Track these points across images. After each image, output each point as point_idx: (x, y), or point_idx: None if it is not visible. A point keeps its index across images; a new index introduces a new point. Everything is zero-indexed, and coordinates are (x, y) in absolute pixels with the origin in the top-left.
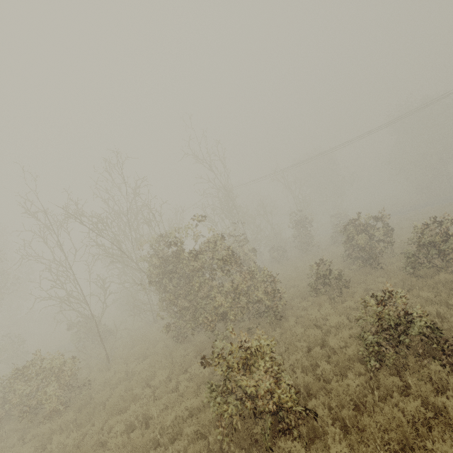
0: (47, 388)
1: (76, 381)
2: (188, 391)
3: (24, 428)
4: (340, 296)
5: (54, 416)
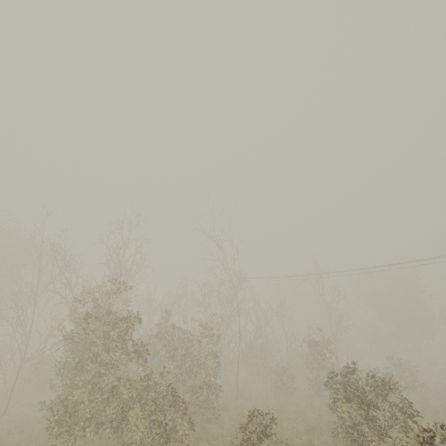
0: None
1: None
2: None
3: None
4: None
5: None
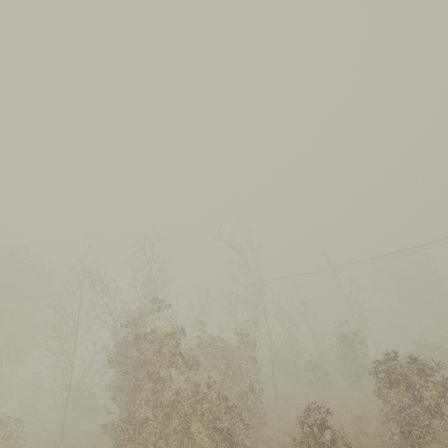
0: None
1: None
2: None
3: None
4: None
5: None
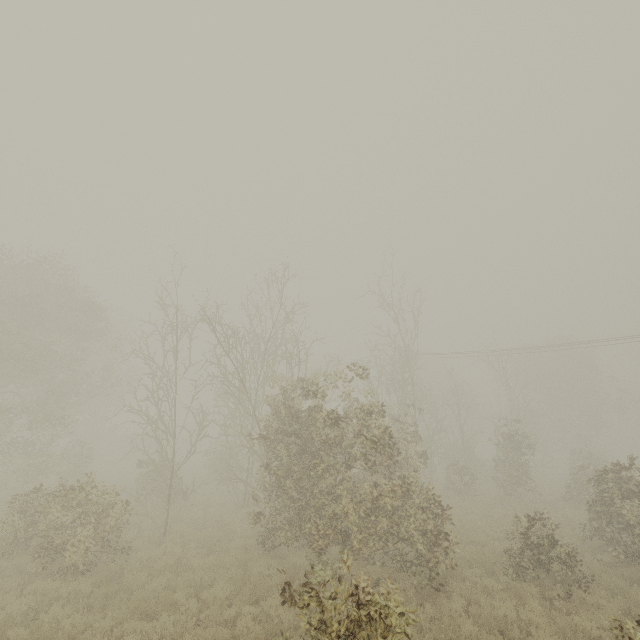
0: (81, 529)
1: (115, 539)
2: (248, 637)
3: (32, 573)
4: (566, 601)
5: (69, 575)
